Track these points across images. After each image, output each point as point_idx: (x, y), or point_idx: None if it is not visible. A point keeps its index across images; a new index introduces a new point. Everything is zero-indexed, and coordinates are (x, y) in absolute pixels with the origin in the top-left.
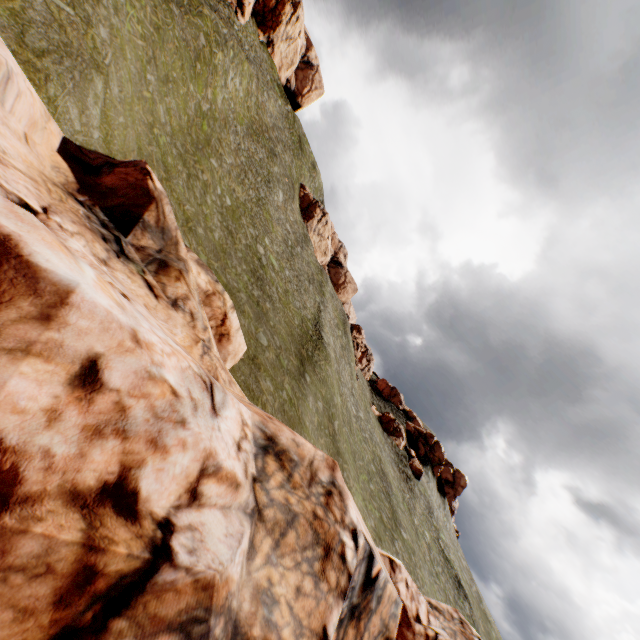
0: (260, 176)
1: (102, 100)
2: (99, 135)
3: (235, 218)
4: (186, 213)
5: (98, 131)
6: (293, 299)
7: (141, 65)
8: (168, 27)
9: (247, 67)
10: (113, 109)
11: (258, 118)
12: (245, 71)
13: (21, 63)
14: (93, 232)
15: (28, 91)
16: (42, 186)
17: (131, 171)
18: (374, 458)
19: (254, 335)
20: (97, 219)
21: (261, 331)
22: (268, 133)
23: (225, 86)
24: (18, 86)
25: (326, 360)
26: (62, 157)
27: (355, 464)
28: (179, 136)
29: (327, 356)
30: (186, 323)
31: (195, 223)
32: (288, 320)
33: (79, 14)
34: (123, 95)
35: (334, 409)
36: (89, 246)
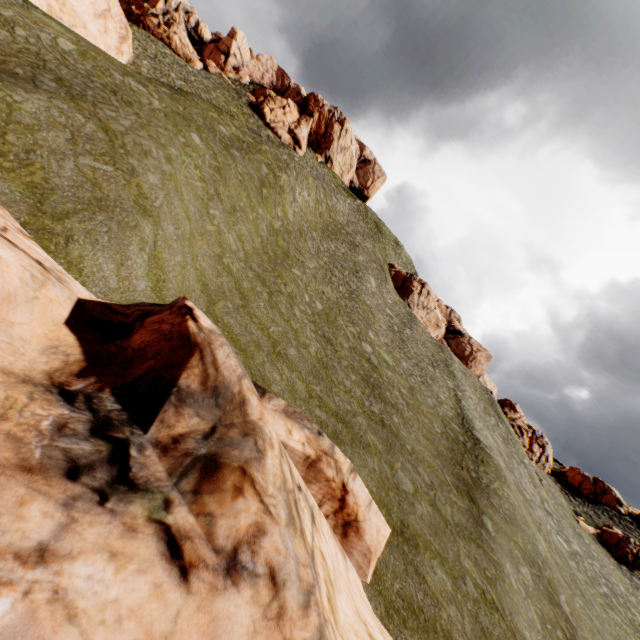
0: (346, 269)
1: (150, 245)
2: (147, 283)
3: (330, 321)
4: (271, 336)
5: (145, 279)
6: (422, 396)
7: (201, 203)
8: (229, 167)
9: (311, 181)
10: (166, 250)
11: (331, 219)
12: (310, 184)
13: (33, 232)
14: (37, 471)
15: None
16: None
17: (166, 315)
18: None
19: (391, 480)
20: (89, 418)
21: (398, 467)
22: (344, 229)
23: (294, 201)
24: None
25: (498, 478)
26: (71, 328)
27: None
28: (254, 257)
29: (496, 470)
30: (259, 614)
31: (284, 344)
32: (426, 431)
33: (119, 170)
34: (178, 233)
35: (547, 569)
36: None
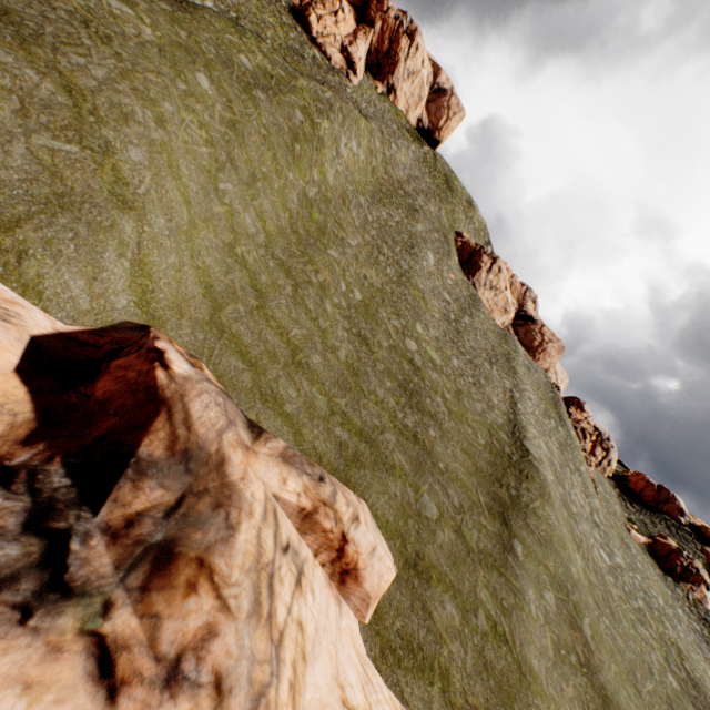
0: (398, 244)
1: (132, 247)
2: (130, 297)
3: (369, 315)
4: (292, 342)
5: (127, 293)
6: (470, 401)
7: (207, 176)
8: (249, 118)
9: (363, 125)
10: (155, 251)
11: (388, 176)
12: (361, 130)
13: None
14: None
15: None
16: None
17: (133, 359)
18: (667, 653)
19: (413, 506)
20: (26, 506)
21: (425, 490)
22: (403, 188)
23: (337, 157)
24: None
25: (541, 496)
26: (22, 376)
27: (641, 701)
28: (279, 240)
29: (541, 486)
30: None
31: (307, 350)
32: (467, 443)
33: (87, 148)
34: (172, 226)
35: (575, 593)
36: None
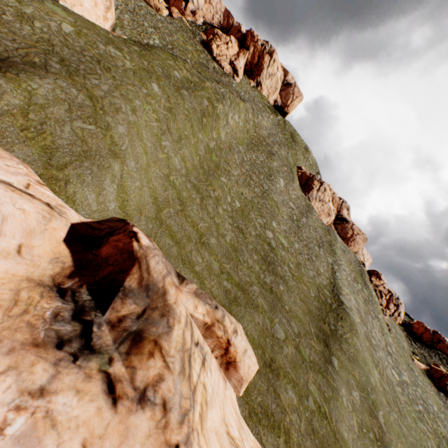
0: (262, 174)
1: (118, 177)
2: (116, 204)
3: (244, 215)
4: (199, 230)
5: (115, 201)
6: (305, 270)
7: (156, 138)
8: (179, 105)
9: (242, 105)
10: (129, 179)
11: (256, 134)
12: (241, 108)
13: (45, 180)
14: (41, 345)
15: (17, 211)
16: (1, 306)
17: (121, 236)
18: (439, 442)
19: (269, 330)
20: (72, 307)
21: (276, 322)
22: (265, 141)
23: (226, 124)
24: (1, 213)
25: (351, 330)
26: (67, 244)
27: None
28: (193, 172)
29: (351, 325)
30: (154, 425)
31: (208, 236)
32: (303, 295)
33: (99, 127)
34: (138, 166)
35: (373, 394)
36: (19, 380)
